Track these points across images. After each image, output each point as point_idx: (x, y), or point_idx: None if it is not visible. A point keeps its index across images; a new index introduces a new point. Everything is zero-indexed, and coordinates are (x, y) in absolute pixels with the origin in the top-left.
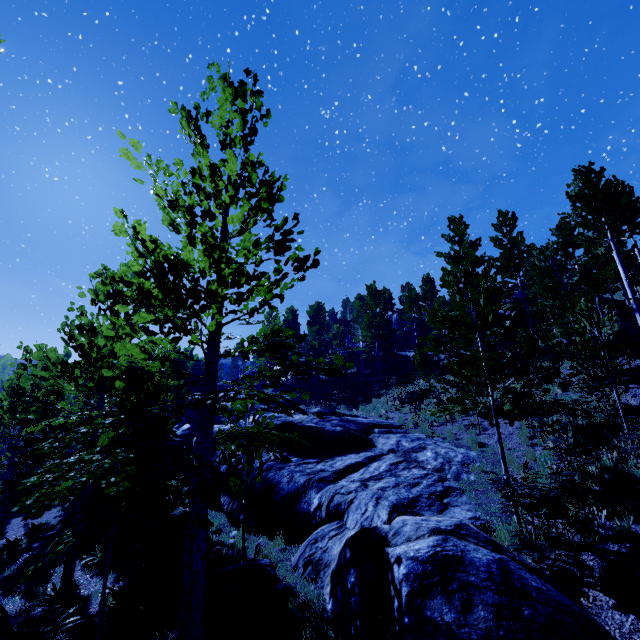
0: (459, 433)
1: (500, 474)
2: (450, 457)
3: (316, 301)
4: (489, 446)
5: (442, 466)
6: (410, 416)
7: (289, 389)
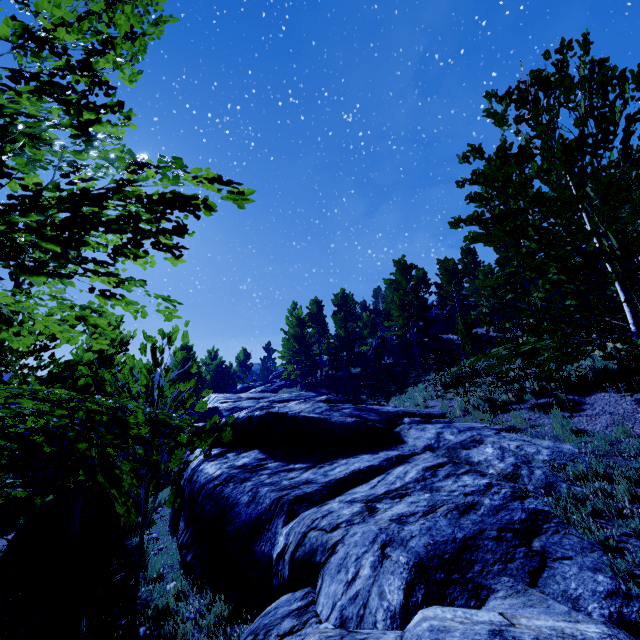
0: (534, 418)
1: (639, 483)
2: (527, 454)
3: (341, 288)
4: (596, 434)
5: (515, 470)
6: (456, 401)
7: (317, 386)
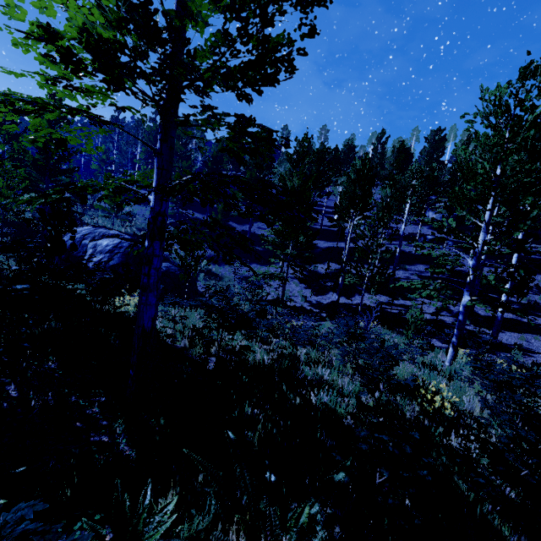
0: None
1: None
2: None
3: None
4: None
5: None
6: None
7: None
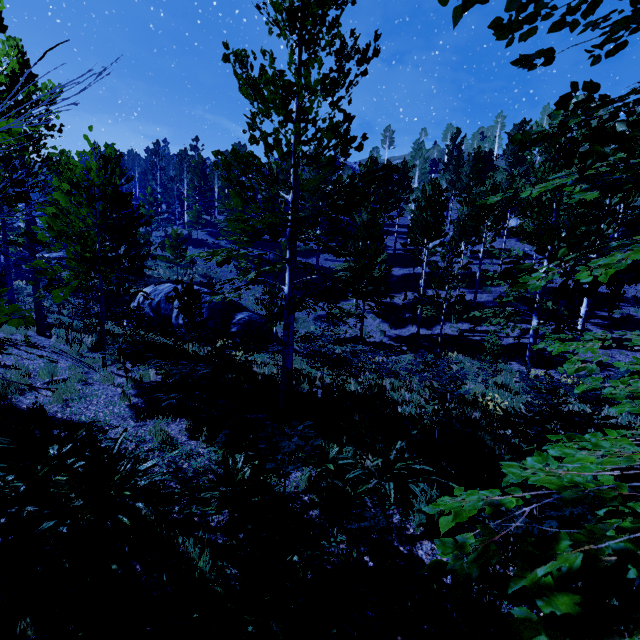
0: None
1: None
2: None
3: None
4: None
5: None
6: None
7: None
